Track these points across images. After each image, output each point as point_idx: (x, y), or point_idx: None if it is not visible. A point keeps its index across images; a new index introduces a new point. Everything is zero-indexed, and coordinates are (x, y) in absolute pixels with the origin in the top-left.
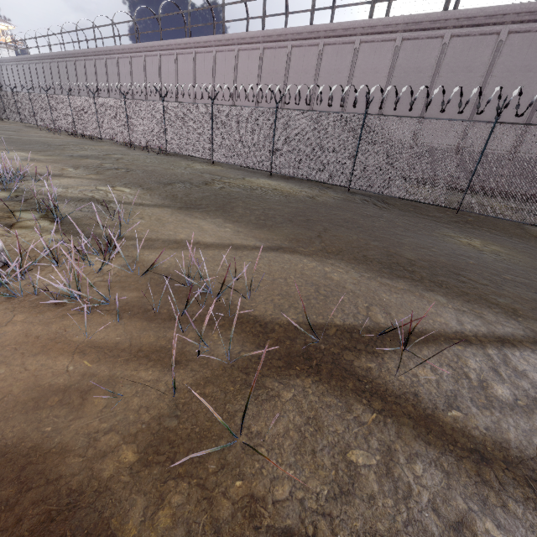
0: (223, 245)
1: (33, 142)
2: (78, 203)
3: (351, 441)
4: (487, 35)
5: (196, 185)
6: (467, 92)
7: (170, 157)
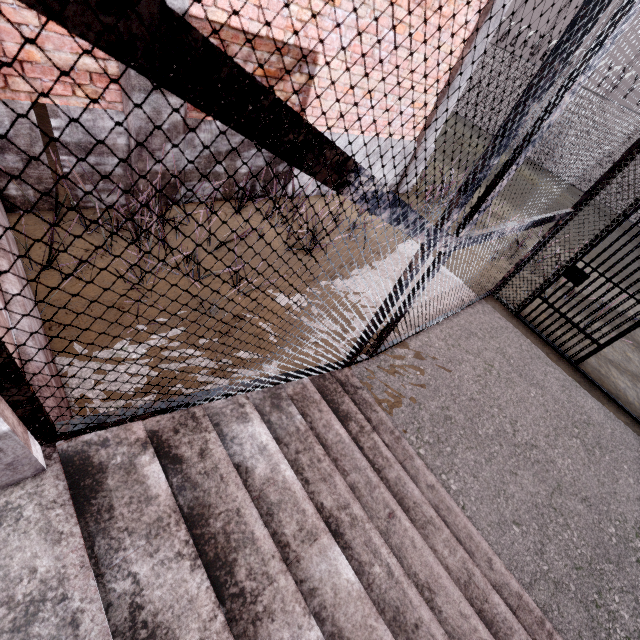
0: None
1: None
2: None
3: (626, 350)
4: None
5: (451, 142)
6: None
7: None
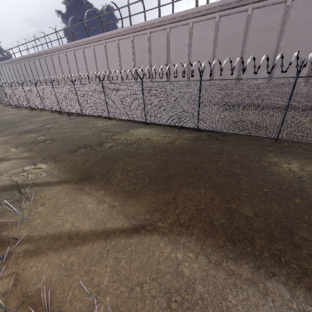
0: (97, 233)
1: (2, 122)
2: (3, 194)
3: None
4: (278, 4)
5: (94, 147)
6: (269, 44)
7: (84, 118)
